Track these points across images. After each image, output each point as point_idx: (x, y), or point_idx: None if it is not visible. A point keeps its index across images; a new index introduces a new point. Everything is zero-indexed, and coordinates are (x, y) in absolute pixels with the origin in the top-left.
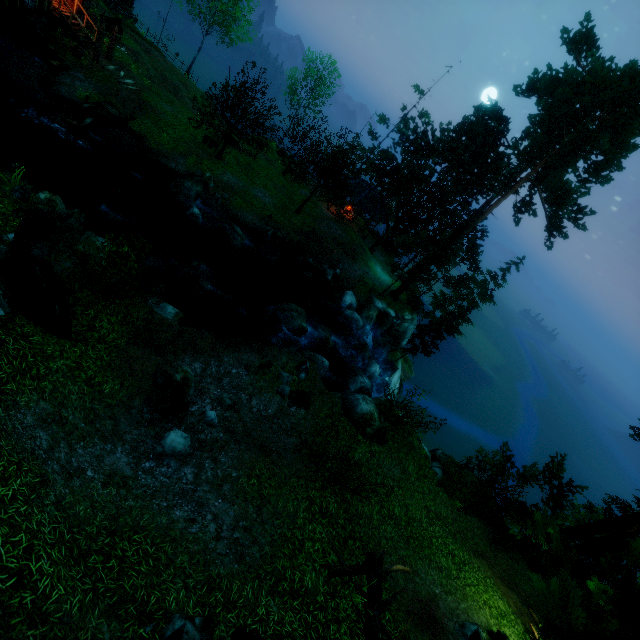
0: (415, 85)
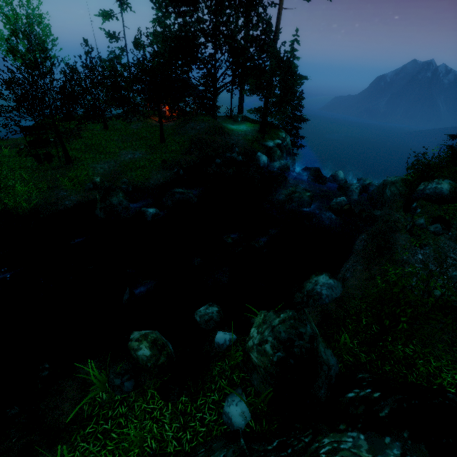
0: None
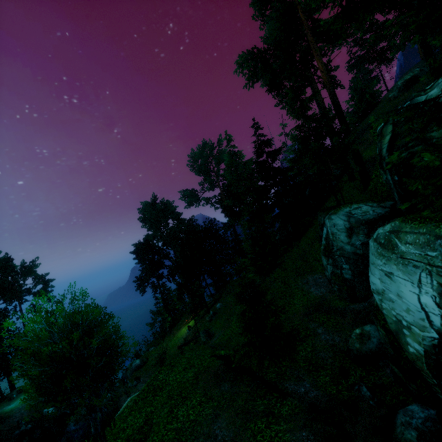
0: None
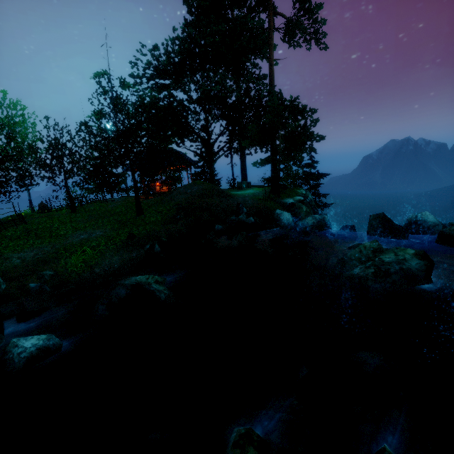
0: (94, 73)
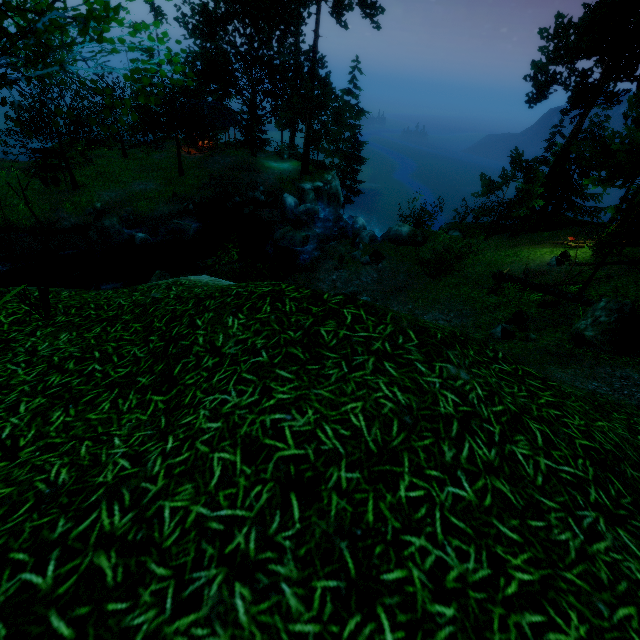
0: None
